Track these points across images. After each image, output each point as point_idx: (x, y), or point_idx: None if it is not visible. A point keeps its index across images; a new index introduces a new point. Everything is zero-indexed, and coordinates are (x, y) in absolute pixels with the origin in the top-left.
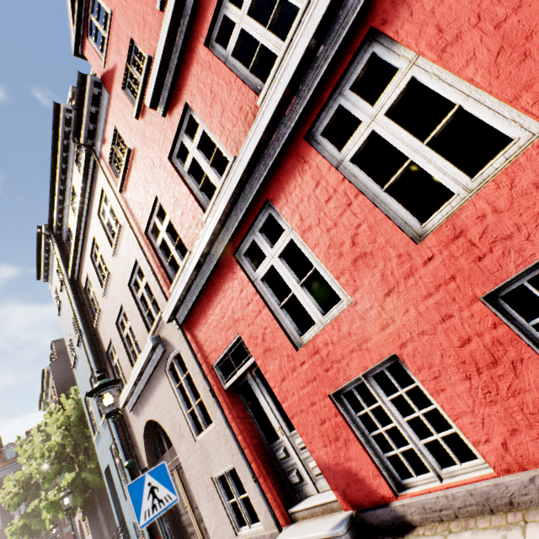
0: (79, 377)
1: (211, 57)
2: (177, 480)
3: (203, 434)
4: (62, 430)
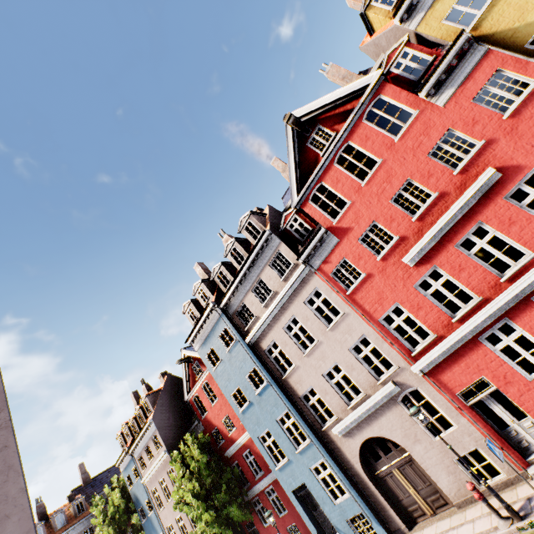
0: (251, 419)
1: (460, 253)
2: (397, 475)
3: (442, 435)
4: (187, 475)
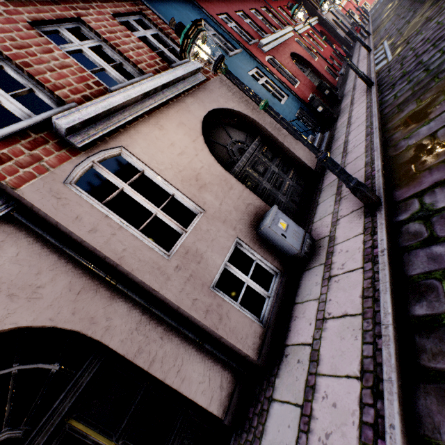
0: None
1: None
2: None
3: None
4: None
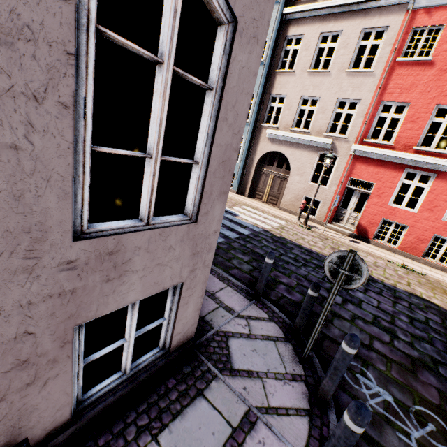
0: None
1: None
2: (269, 178)
3: (315, 184)
4: None
